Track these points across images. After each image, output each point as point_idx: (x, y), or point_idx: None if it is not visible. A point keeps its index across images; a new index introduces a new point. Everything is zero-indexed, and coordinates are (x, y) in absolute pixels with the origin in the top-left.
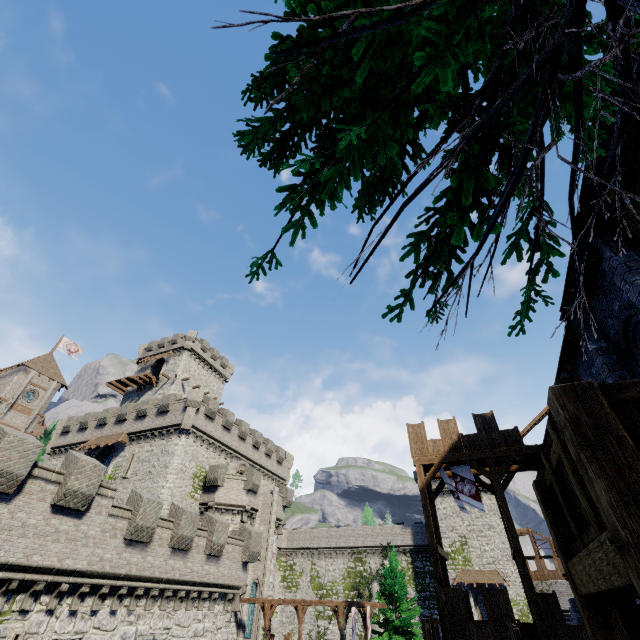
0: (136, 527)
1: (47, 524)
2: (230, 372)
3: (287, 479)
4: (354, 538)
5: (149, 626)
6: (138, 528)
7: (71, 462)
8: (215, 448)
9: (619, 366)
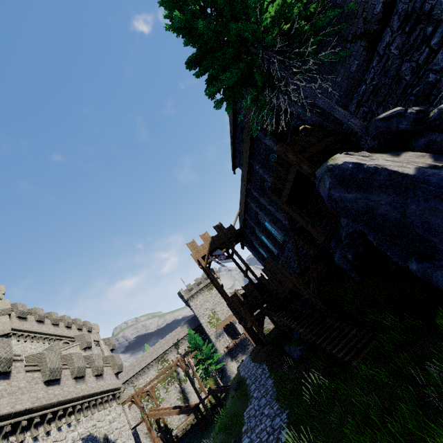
0: (50, 370)
1: None
2: (2, 293)
3: (99, 340)
4: (156, 352)
5: (84, 428)
6: (51, 371)
7: None
8: (38, 339)
9: (266, 170)
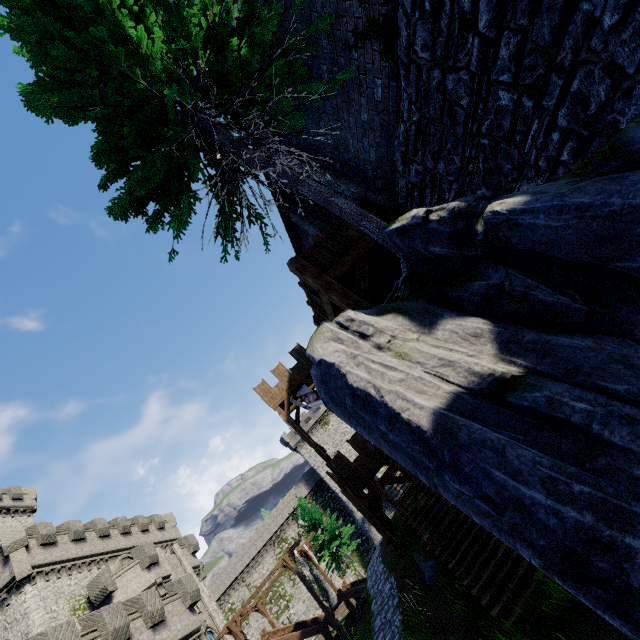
0: None
1: None
2: (32, 498)
3: (179, 536)
4: (268, 530)
5: None
6: None
7: None
8: (79, 568)
9: None
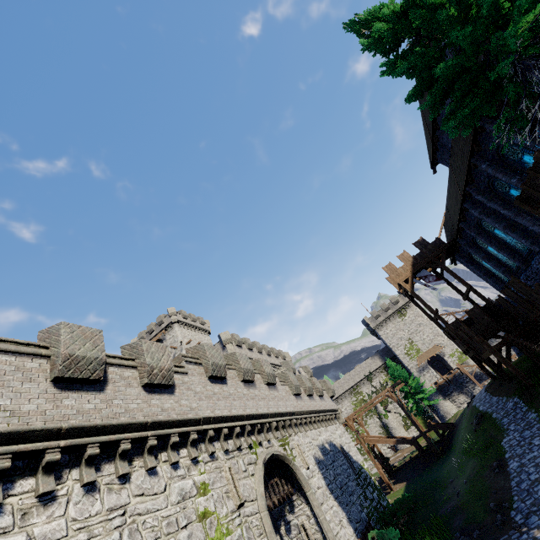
0: (294, 386)
1: (270, 394)
2: (208, 326)
3: None
4: (347, 383)
5: (325, 436)
6: (295, 387)
7: (254, 363)
8: None
9: (498, 168)
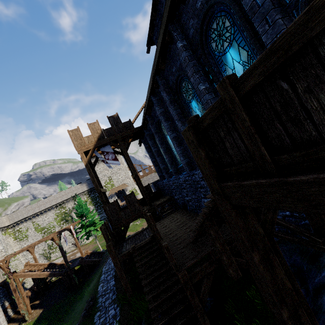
0: None
1: None
2: None
3: None
4: (55, 200)
5: None
6: None
7: None
8: None
9: (193, 58)
